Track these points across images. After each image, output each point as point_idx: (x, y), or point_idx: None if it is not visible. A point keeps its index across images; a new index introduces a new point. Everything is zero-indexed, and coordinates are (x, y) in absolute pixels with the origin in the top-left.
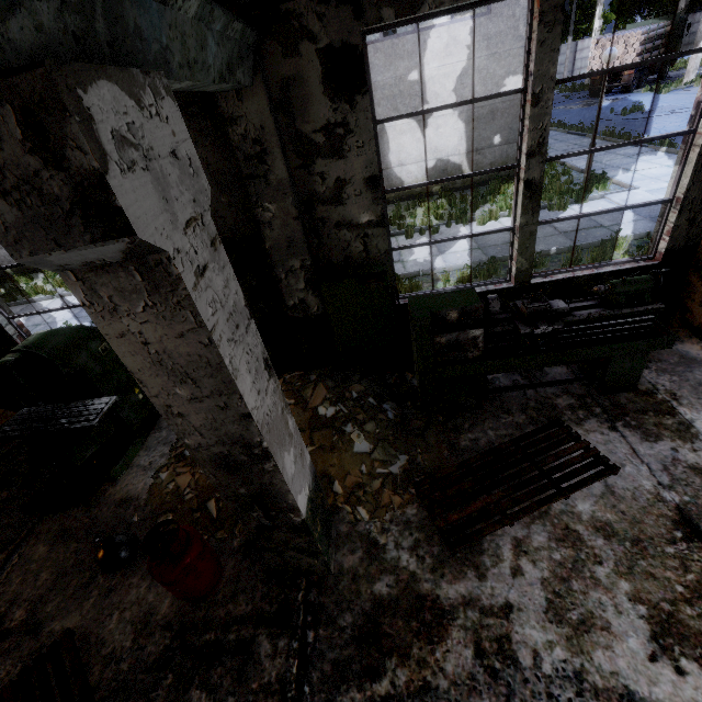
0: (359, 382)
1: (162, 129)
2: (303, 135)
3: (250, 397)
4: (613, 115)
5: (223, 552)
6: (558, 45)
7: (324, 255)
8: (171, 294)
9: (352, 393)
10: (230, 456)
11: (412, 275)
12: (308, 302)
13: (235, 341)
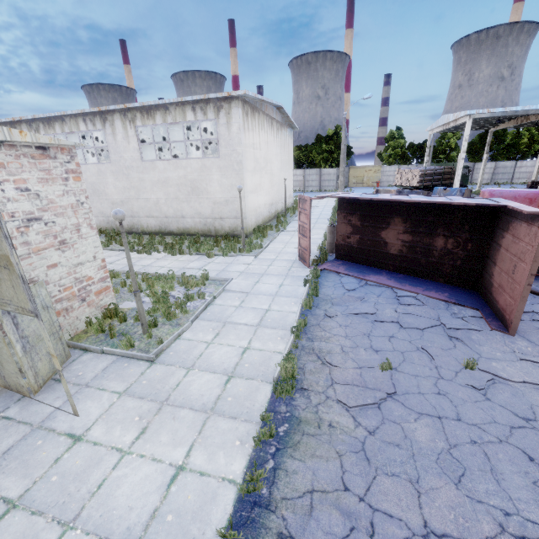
0: None
1: None
2: None
3: None
4: None
5: None
6: None
7: None
8: None
9: None
10: None
11: None
12: None
13: None
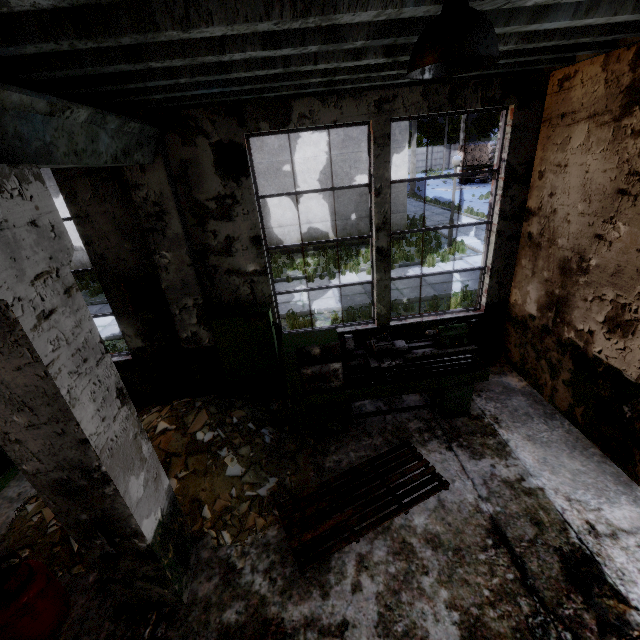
0: (241, 408)
1: (24, 206)
2: (198, 201)
3: (90, 424)
4: (474, 198)
5: (75, 589)
6: (389, 159)
7: (216, 295)
8: (9, 334)
9: (233, 418)
10: (70, 481)
11: (309, 313)
12: (200, 335)
13: (79, 373)
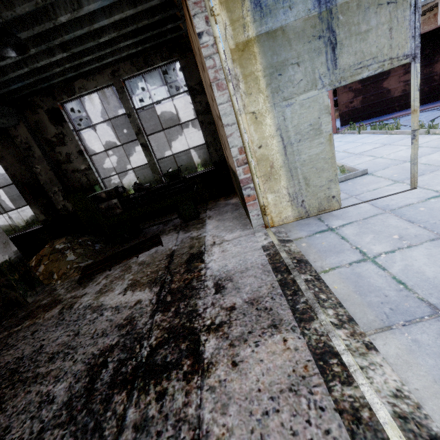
0: (87, 237)
1: None
2: (48, 139)
3: None
4: None
5: None
6: (128, 98)
7: (71, 185)
8: None
9: (79, 240)
10: None
11: None
12: (67, 206)
13: None
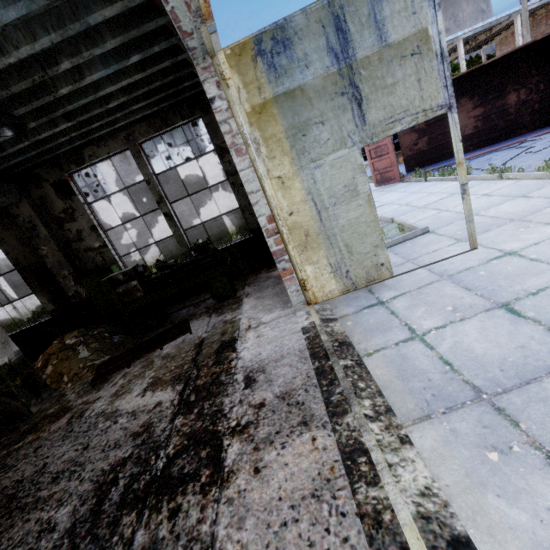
0: (104, 327)
1: None
2: (55, 215)
3: None
4: None
5: None
6: (146, 163)
7: (84, 266)
8: None
9: (94, 332)
10: None
11: None
12: (79, 291)
13: None
